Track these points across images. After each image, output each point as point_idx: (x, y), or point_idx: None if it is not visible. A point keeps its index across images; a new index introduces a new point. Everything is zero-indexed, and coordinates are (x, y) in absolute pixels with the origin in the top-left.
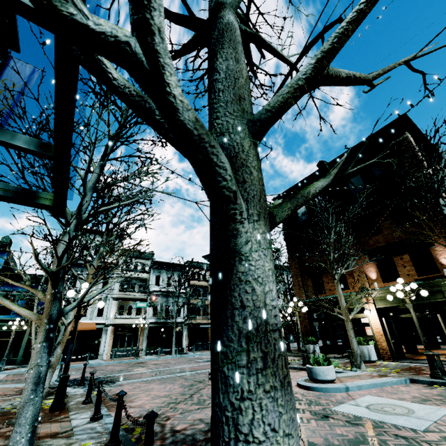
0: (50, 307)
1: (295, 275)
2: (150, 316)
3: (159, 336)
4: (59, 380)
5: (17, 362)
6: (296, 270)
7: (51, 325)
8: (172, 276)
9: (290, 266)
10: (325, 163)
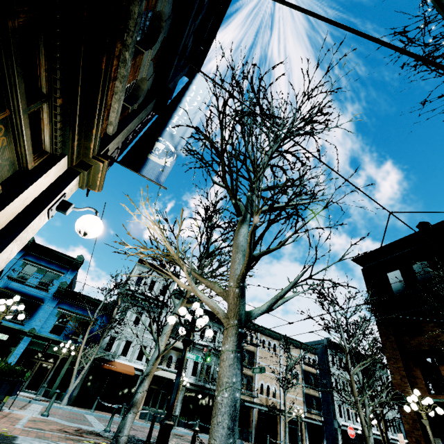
0: (238, 304)
1: (392, 358)
2: (189, 374)
3: (194, 404)
4: (162, 428)
5: (50, 394)
6: (393, 351)
7: (241, 329)
8: (218, 330)
9: (384, 344)
10: (429, 224)
